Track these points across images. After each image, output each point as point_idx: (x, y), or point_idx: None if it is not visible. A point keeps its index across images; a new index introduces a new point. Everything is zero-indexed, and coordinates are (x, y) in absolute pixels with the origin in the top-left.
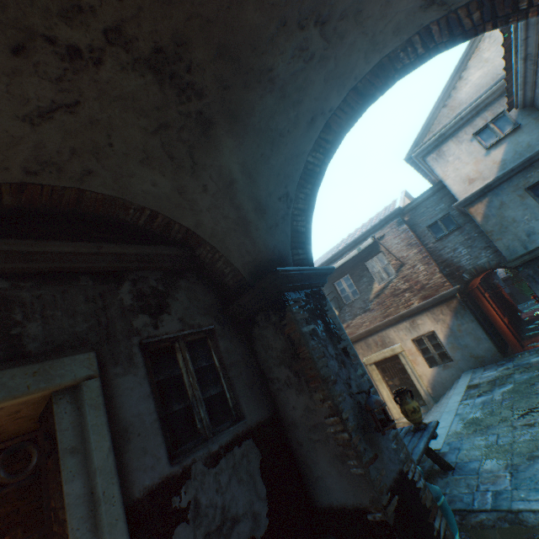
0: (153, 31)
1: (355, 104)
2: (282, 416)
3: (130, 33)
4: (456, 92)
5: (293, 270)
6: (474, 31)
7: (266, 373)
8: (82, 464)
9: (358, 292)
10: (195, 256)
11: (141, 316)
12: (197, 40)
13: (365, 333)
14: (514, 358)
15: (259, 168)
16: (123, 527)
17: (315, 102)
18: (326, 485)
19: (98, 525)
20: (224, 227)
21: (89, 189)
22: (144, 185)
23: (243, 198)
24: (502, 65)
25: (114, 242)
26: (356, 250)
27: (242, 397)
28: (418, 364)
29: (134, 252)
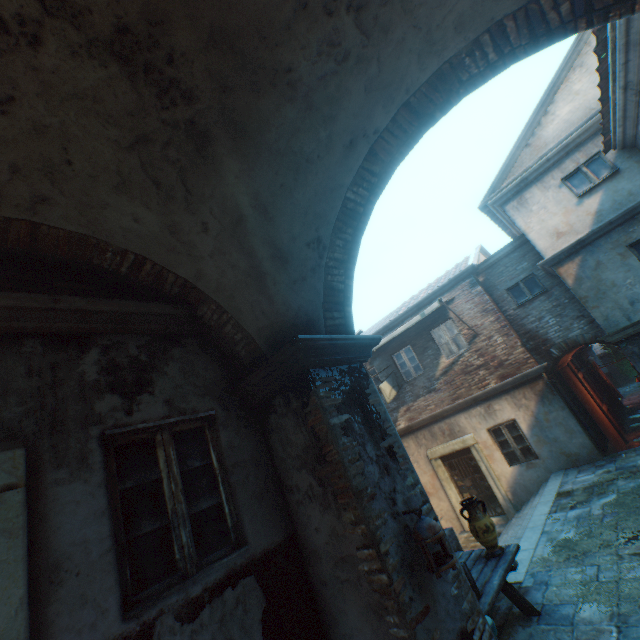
0: (113, 0)
1: (409, 126)
2: (301, 540)
3: (78, 1)
4: (540, 129)
5: (322, 339)
6: (562, 31)
7: (283, 478)
8: None
9: (421, 367)
10: (197, 317)
11: (109, 396)
12: (179, 18)
13: (430, 419)
14: (616, 458)
15: (279, 202)
16: None
17: (354, 119)
18: None
19: None
20: (232, 280)
21: (46, 223)
22: (123, 220)
23: (256, 241)
24: (596, 98)
25: (85, 296)
26: (419, 316)
27: (246, 513)
28: (494, 460)
29: (108, 309)
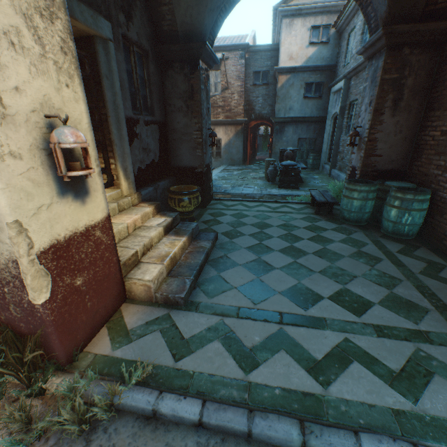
0: None
1: None
2: (169, 125)
3: None
4: None
5: (210, 49)
6: None
7: (167, 100)
8: (110, 86)
9: None
10: None
11: (122, 14)
12: None
13: None
14: (247, 166)
15: None
16: (125, 124)
17: None
18: (181, 158)
19: (117, 117)
20: None
21: None
22: None
23: None
24: None
25: None
26: None
27: (156, 105)
28: None
29: None
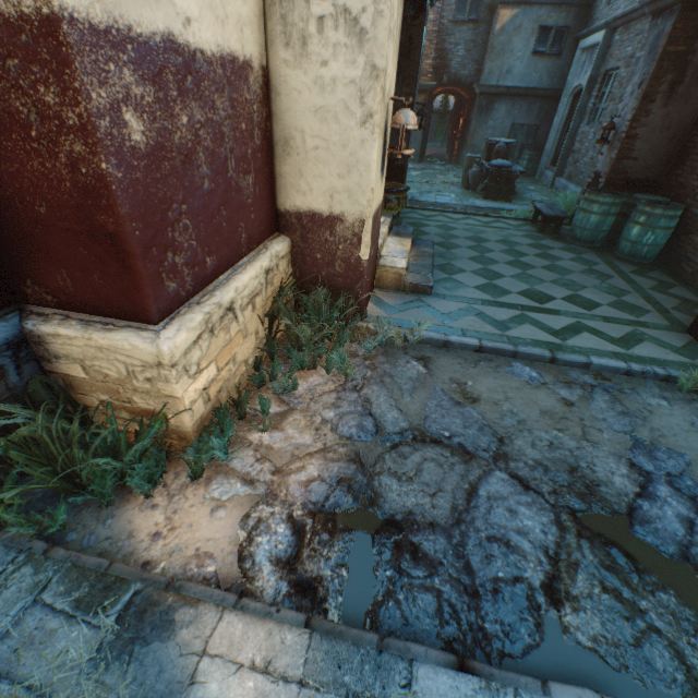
0: None
1: None
2: None
3: None
4: None
5: None
6: None
7: None
8: None
9: None
10: None
11: None
12: None
13: None
14: (425, 164)
15: None
16: None
17: None
18: None
19: None
20: None
21: None
22: None
23: None
24: None
25: None
26: None
27: None
28: None
29: None
